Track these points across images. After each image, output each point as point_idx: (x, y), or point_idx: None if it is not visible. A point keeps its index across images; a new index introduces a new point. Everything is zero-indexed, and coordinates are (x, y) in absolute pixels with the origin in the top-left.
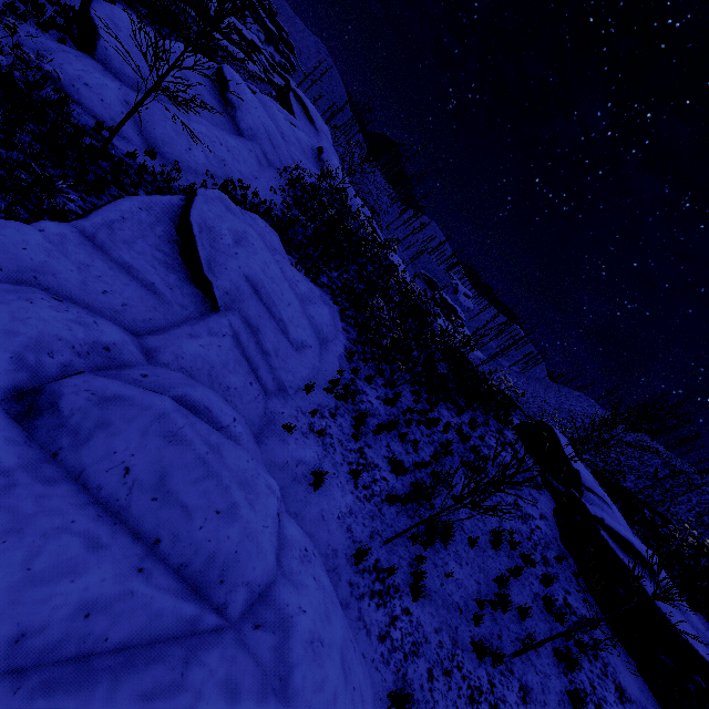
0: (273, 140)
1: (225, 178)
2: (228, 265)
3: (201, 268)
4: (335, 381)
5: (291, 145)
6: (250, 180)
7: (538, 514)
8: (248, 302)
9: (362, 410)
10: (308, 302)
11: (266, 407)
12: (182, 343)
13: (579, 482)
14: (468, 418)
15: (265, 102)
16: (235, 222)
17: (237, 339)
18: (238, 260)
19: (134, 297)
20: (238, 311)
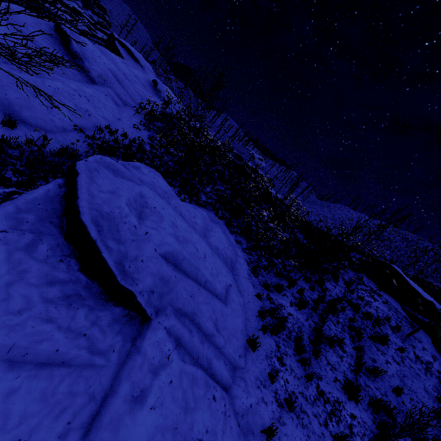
0: (121, 81)
1: (93, 128)
2: (143, 254)
3: (114, 279)
4: (262, 313)
5: (134, 83)
6: (115, 122)
7: (431, 356)
8: (176, 288)
9: (292, 330)
10: (207, 233)
11: (235, 413)
12: (128, 433)
13: (437, 311)
14: (341, 281)
15: (103, 50)
16: (129, 189)
17: (180, 344)
18: (151, 242)
19: (30, 406)
20: (170, 306)
